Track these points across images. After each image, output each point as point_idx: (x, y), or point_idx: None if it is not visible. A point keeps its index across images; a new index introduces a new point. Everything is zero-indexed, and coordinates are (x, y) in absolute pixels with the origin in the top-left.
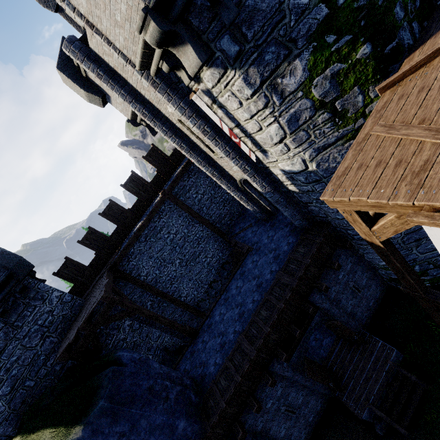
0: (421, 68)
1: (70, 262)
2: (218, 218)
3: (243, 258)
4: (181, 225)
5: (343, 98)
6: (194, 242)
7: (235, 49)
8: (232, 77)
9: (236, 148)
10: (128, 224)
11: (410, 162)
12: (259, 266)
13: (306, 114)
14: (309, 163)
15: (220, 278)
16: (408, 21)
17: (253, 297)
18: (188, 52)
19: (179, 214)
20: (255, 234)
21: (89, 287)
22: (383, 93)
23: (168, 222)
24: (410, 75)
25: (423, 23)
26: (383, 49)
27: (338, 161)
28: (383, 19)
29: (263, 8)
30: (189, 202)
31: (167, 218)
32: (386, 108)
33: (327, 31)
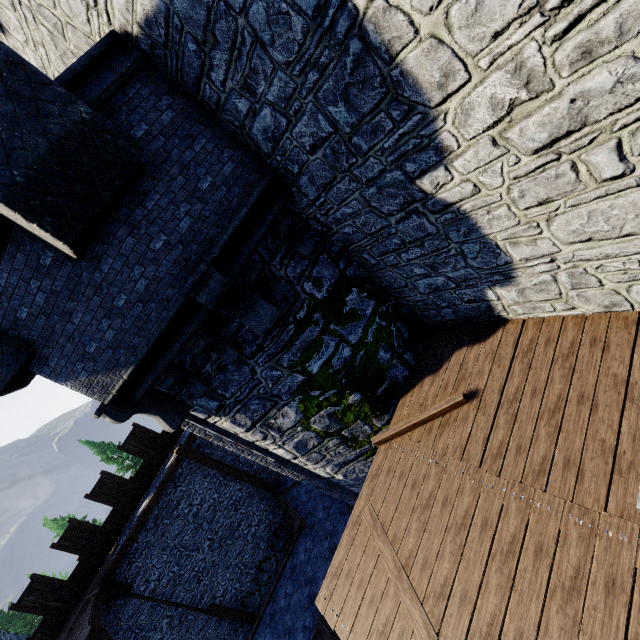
0: (406, 433)
1: (39, 581)
2: (263, 466)
3: (294, 541)
4: (208, 488)
5: (348, 428)
6: (230, 508)
7: (215, 404)
8: (218, 419)
9: (251, 444)
10: (130, 500)
11: (378, 608)
12: (313, 561)
13: (313, 441)
14: (334, 475)
15: (273, 553)
16: (397, 357)
17: (304, 620)
18: (158, 419)
19: (204, 474)
20: (309, 496)
21: (70, 613)
22: (380, 445)
23: (189, 489)
24: (398, 437)
25: (418, 346)
26: (375, 392)
27: (367, 471)
28: (366, 372)
29: (236, 378)
30: (218, 453)
31: (187, 485)
32: (378, 479)
33: (309, 388)
